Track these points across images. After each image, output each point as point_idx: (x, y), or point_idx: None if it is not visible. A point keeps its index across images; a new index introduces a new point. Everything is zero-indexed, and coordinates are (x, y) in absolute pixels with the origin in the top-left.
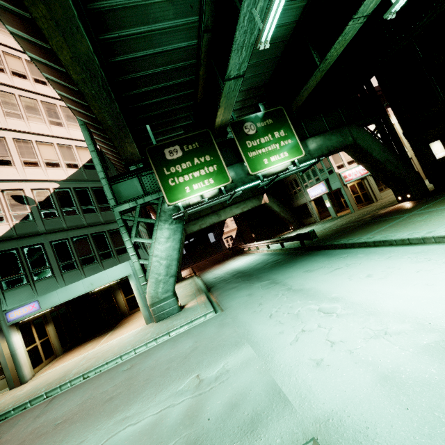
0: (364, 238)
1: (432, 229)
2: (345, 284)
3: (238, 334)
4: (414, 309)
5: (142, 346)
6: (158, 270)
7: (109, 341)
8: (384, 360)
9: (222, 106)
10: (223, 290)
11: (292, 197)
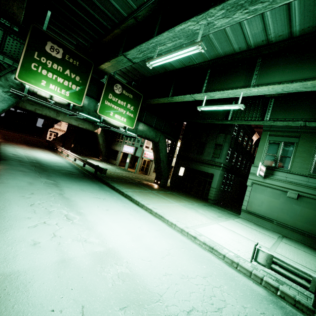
0: (125, 190)
1: (149, 203)
2: (93, 208)
3: None
4: (108, 234)
5: None
6: None
7: None
8: (71, 253)
9: (111, 63)
10: (12, 168)
11: (114, 142)
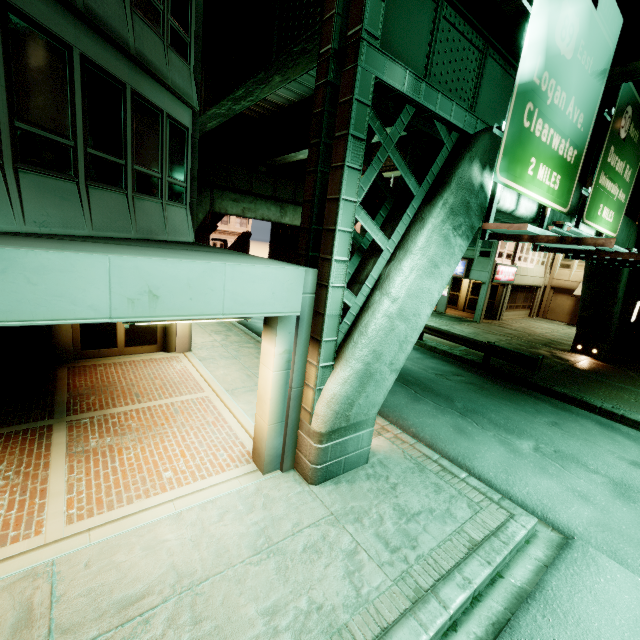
0: None
1: None
2: None
3: None
4: None
5: None
6: (382, 342)
7: (119, 510)
8: None
9: None
10: (416, 418)
11: None
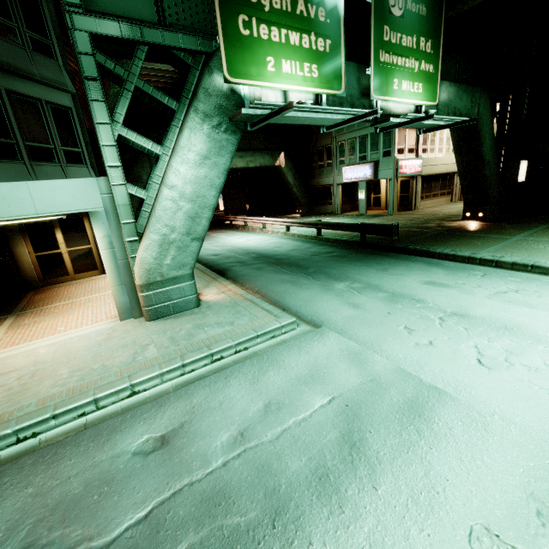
0: (485, 254)
1: None
2: None
3: (452, 398)
4: None
5: (152, 379)
6: (172, 218)
7: (21, 345)
8: None
9: None
10: (265, 282)
11: (313, 171)
